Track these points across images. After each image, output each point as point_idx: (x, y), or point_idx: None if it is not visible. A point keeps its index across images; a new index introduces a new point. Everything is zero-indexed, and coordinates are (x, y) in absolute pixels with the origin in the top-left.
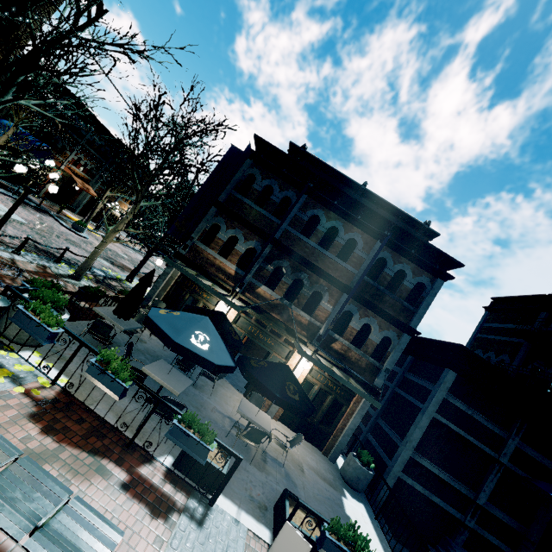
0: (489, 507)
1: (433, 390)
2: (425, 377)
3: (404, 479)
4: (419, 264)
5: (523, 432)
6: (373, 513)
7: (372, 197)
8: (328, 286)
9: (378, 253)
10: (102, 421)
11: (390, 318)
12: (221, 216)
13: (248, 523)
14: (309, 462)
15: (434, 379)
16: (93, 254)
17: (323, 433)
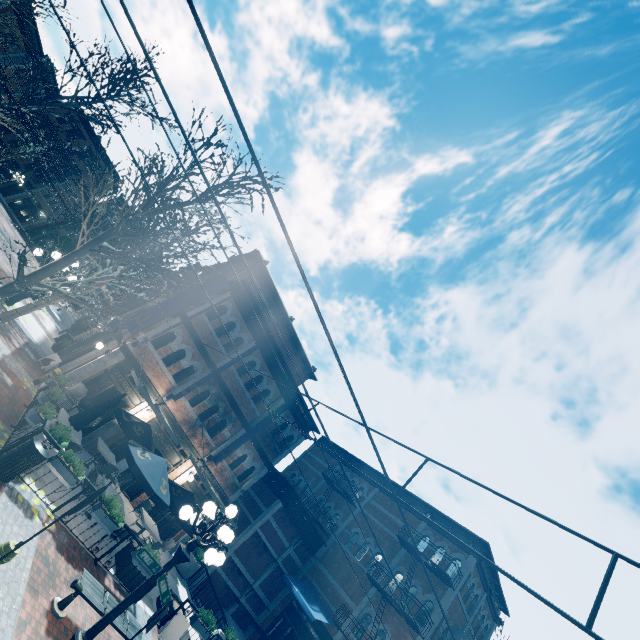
0: (258, 589)
1: (265, 512)
2: (262, 498)
3: (219, 570)
4: (298, 423)
5: (297, 544)
6: (190, 595)
7: (292, 331)
8: (235, 419)
9: (280, 412)
10: (79, 544)
11: (263, 454)
12: (183, 329)
13: (149, 612)
14: (161, 556)
15: (268, 502)
16: (26, 310)
17: (173, 529)
